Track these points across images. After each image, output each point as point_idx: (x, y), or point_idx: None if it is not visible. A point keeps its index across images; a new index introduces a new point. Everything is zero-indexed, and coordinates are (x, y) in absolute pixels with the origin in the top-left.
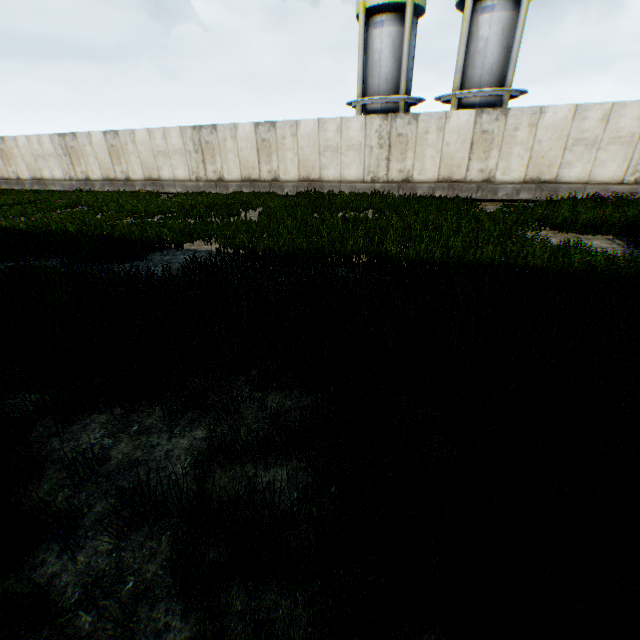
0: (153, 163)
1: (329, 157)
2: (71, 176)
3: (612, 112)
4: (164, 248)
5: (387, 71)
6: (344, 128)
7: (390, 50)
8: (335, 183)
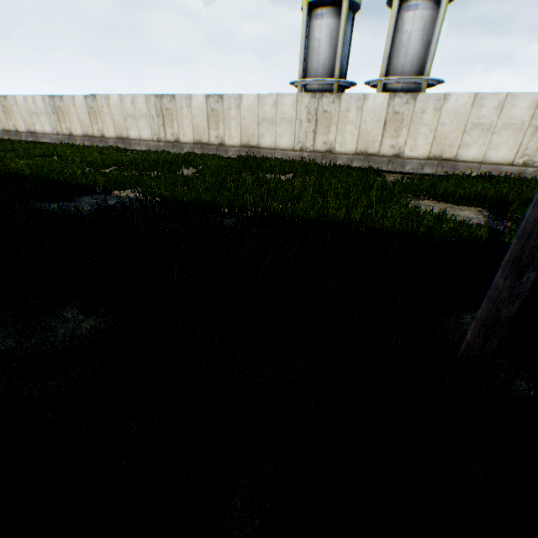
0: (123, 124)
1: (266, 127)
2: (58, 131)
3: (506, 102)
4: (97, 193)
5: (324, 57)
6: (279, 103)
7: (328, 39)
8: (270, 150)
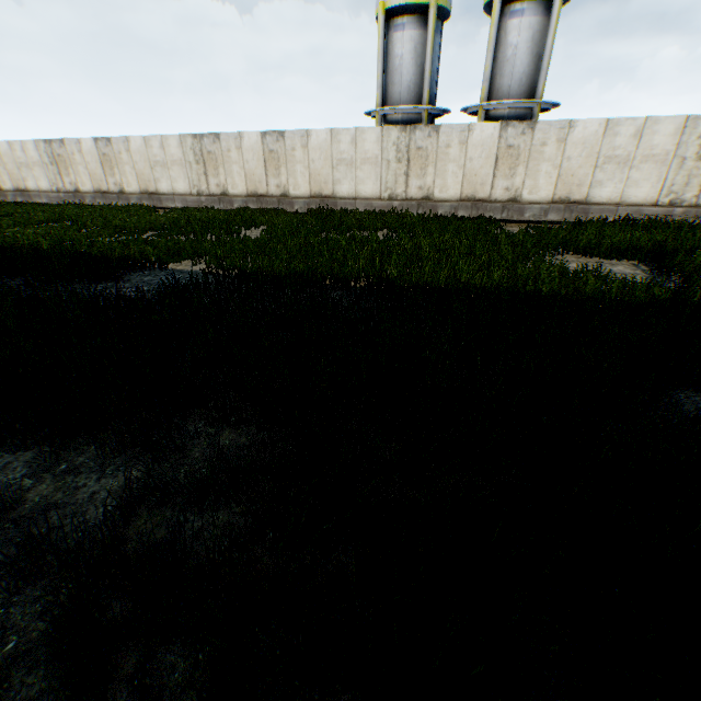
0: (150, 174)
1: (343, 171)
2: (59, 187)
3: (645, 128)
4: (147, 268)
5: (409, 78)
6: (359, 140)
7: (412, 56)
8: (349, 200)
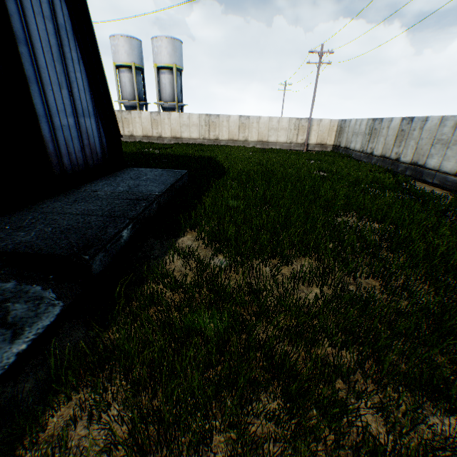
0: None
1: None
2: None
3: (190, 116)
4: None
5: (129, 90)
6: None
7: (129, 82)
8: None
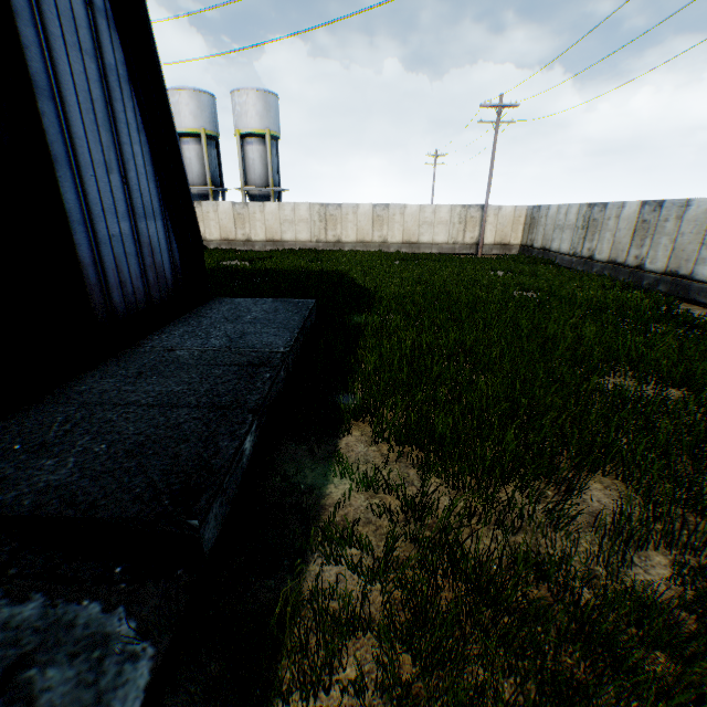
0: None
1: None
2: None
3: (296, 207)
4: None
5: (197, 170)
6: None
7: (197, 158)
8: None
